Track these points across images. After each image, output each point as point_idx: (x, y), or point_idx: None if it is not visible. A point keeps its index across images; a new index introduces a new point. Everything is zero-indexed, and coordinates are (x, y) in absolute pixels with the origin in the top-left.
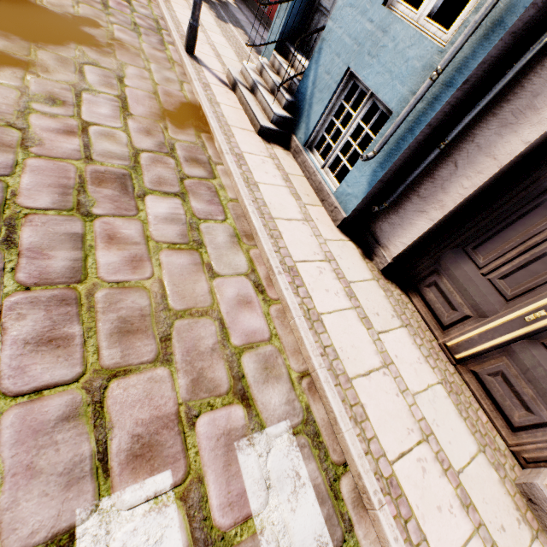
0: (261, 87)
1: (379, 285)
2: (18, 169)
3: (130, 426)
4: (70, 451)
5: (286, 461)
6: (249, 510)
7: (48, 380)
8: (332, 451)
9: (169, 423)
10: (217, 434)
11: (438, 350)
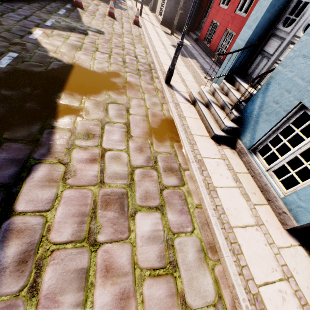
0: (214, 105)
1: None
2: (56, 202)
3: None
4: None
5: None
6: None
7: None
8: None
9: None
10: None
11: None
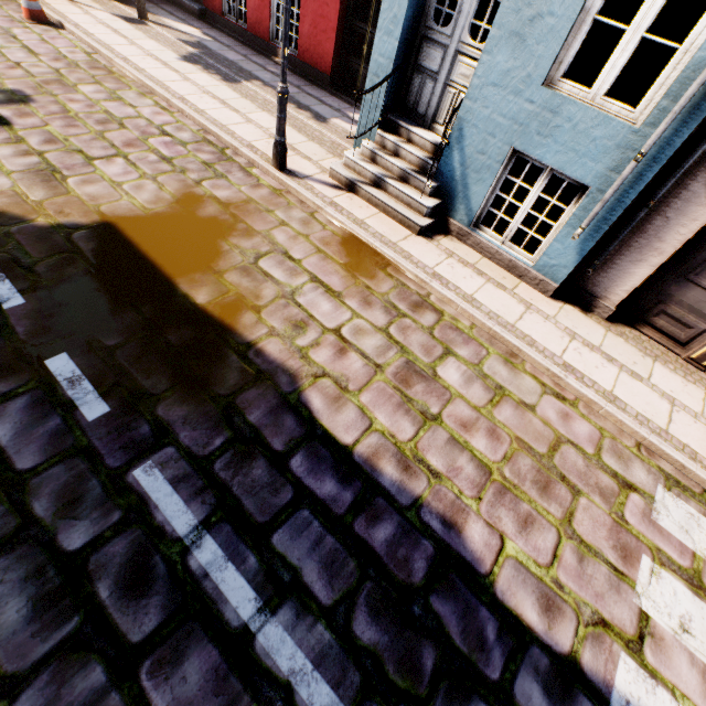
0: (391, 180)
1: (613, 334)
2: (367, 413)
3: (605, 544)
4: (600, 575)
5: (680, 510)
6: (690, 550)
7: (551, 546)
8: (692, 487)
9: (617, 529)
10: (640, 519)
11: (686, 365)
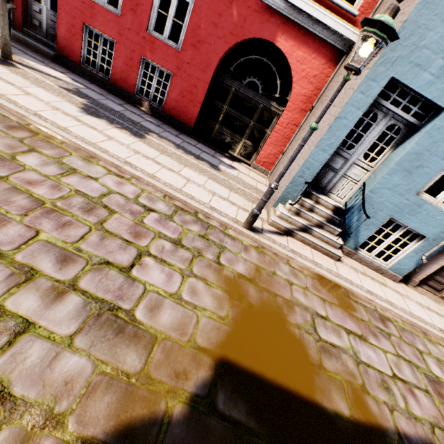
0: (315, 228)
1: (421, 294)
2: None
3: None
4: None
5: None
6: None
7: None
8: None
9: None
10: None
11: (441, 300)
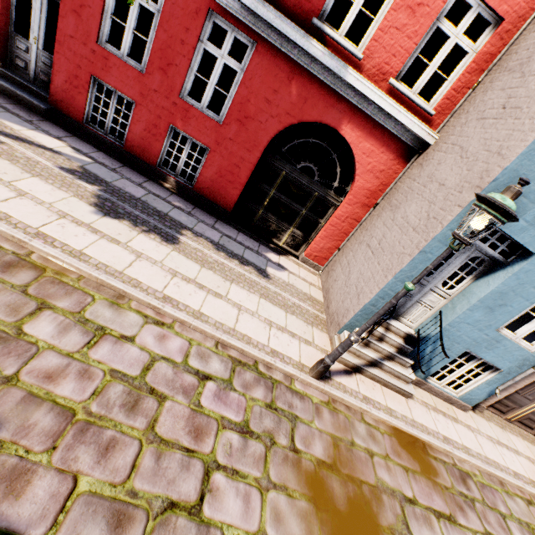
0: (386, 362)
1: (488, 421)
2: None
3: None
4: None
5: None
6: None
7: None
8: None
9: None
10: None
11: (506, 422)
